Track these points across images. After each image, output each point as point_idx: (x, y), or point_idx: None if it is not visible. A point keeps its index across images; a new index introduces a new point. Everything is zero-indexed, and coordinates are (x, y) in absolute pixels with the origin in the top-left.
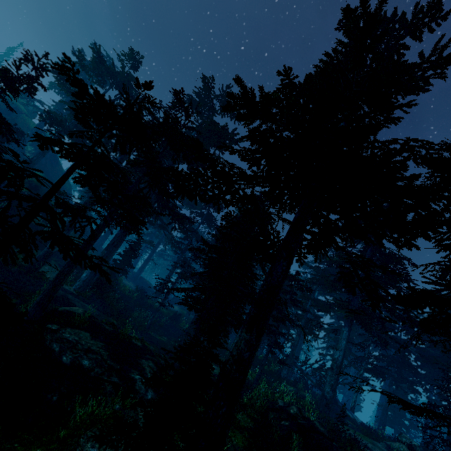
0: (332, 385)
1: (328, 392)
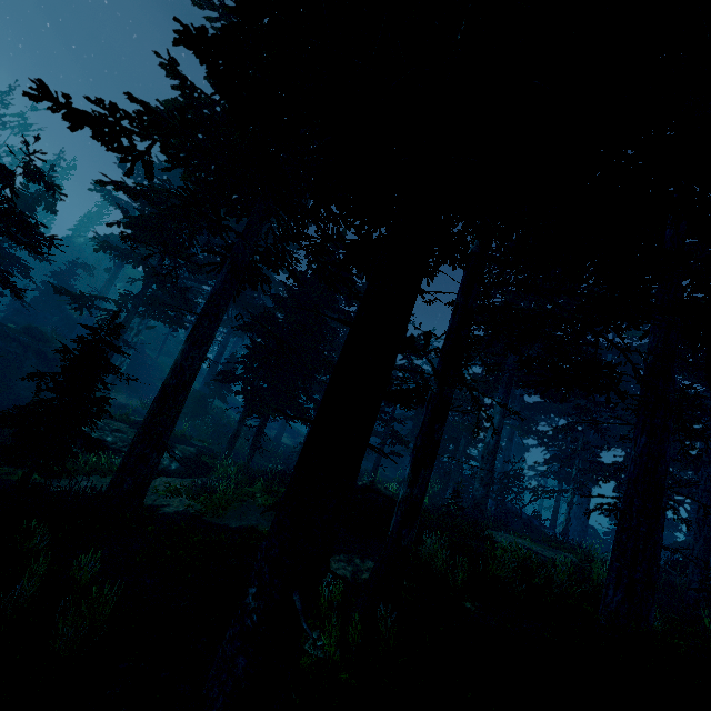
0: (483, 479)
1: (476, 490)
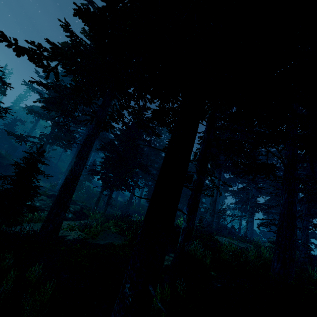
0: (211, 213)
1: (208, 218)
